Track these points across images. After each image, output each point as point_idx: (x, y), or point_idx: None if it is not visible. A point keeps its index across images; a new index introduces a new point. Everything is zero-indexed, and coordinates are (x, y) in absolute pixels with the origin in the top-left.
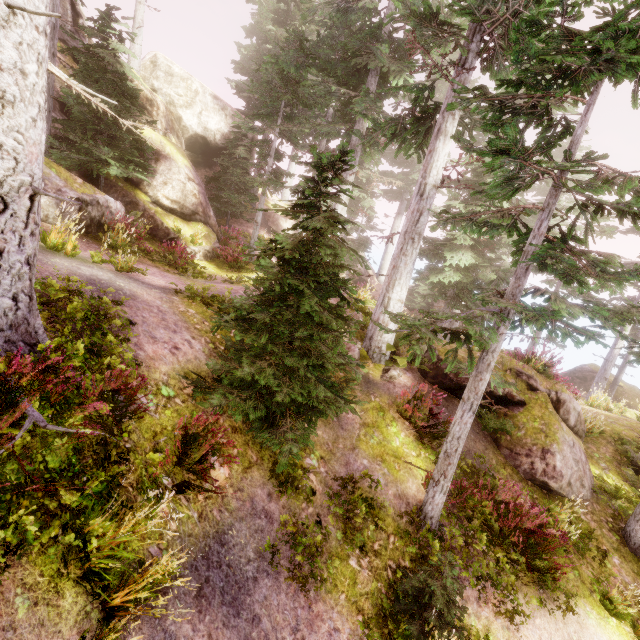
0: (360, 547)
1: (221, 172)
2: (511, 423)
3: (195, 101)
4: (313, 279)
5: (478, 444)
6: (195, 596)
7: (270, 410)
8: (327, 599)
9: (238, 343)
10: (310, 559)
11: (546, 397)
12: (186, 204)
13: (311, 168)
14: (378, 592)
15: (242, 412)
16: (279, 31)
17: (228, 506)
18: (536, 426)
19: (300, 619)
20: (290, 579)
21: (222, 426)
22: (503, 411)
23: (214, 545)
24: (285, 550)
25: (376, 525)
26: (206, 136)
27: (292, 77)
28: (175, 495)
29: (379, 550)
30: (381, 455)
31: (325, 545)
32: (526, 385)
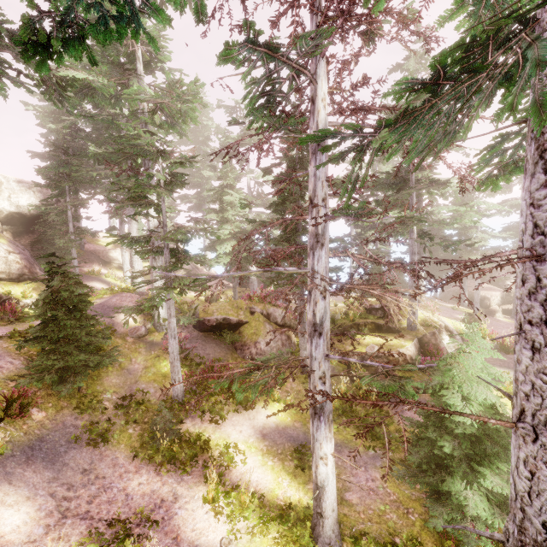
0: (134, 422)
1: (41, 235)
2: (238, 335)
3: (1, 189)
4: (63, 307)
5: (222, 353)
6: (25, 460)
7: (63, 376)
8: (113, 448)
9: (42, 351)
10: (101, 436)
11: (259, 315)
12: (12, 271)
13: (113, 215)
14: (144, 437)
15: (42, 382)
16: (59, 125)
17: (46, 428)
18: (252, 332)
19: (95, 459)
20: (87, 446)
21: (28, 391)
22: (238, 331)
23: (37, 443)
24: (87, 437)
25: (142, 410)
26: (20, 211)
27: (65, 171)
28: (7, 428)
29: (148, 421)
30: (154, 379)
31: (113, 429)
32: (249, 312)
